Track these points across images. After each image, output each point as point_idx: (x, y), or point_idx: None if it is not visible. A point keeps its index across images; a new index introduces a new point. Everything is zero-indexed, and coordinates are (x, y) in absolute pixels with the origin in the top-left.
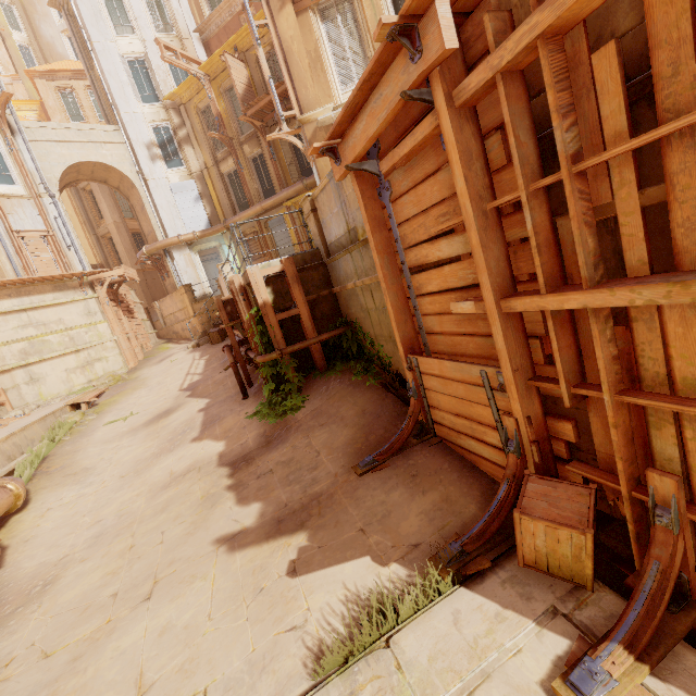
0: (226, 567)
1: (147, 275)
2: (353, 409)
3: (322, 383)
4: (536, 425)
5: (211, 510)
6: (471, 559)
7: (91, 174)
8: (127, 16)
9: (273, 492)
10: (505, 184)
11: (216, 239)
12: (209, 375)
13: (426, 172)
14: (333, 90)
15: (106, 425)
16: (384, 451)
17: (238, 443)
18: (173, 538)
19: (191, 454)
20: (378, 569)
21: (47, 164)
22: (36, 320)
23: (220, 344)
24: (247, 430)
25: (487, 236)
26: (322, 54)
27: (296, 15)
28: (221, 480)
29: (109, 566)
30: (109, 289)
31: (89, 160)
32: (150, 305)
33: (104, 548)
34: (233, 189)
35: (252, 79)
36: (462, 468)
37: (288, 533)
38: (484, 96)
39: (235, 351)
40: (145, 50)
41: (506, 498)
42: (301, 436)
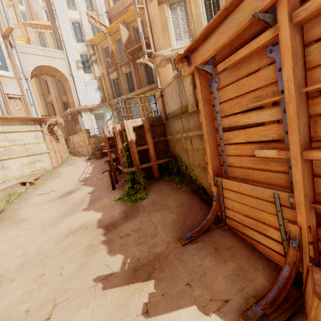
0: (101, 301)
1: (68, 123)
2: (175, 202)
3: (157, 186)
4: (312, 232)
5: (92, 256)
6: (270, 320)
7: (47, 72)
8: (74, 2)
9: (130, 248)
10: (317, 76)
11: (104, 109)
12: (94, 175)
13: (249, 71)
14: (171, 42)
15: (37, 195)
16: (197, 231)
17: (109, 214)
18: (68, 272)
19: (82, 218)
20: (203, 317)
21: (26, 64)
22: (9, 138)
23: (100, 159)
24: (114, 207)
25: (300, 109)
26: (168, 25)
27: (158, 5)
28: (99, 236)
29: (27, 287)
30: (48, 127)
31: (47, 65)
32: (67, 137)
33: (26, 274)
34: (114, 87)
35: (130, 37)
36: (247, 248)
37: (141, 280)
38: (314, 17)
39: (111, 164)
40: (80, 18)
41: (289, 277)
42: (146, 215)
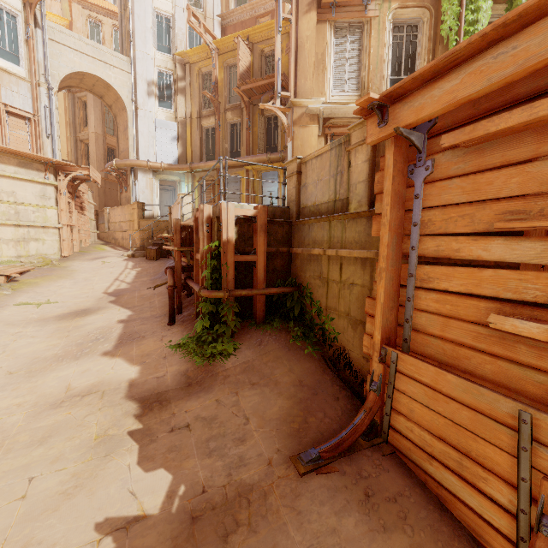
0: None
1: (107, 184)
2: (289, 376)
3: (257, 335)
4: None
5: (103, 462)
6: None
7: (92, 86)
8: None
9: (188, 460)
10: None
11: (178, 175)
12: (137, 287)
13: (508, 159)
14: (326, 90)
15: (16, 305)
16: (331, 448)
17: (155, 374)
18: (41, 495)
19: (98, 370)
20: None
21: (56, 62)
22: None
23: (154, 261)
24: (167, 361)
25: None
26: (327, 59)
27: (316, 22)
28: (125, 418)
29: None
30: (70, 182)
31: (95, 74)
32: (101, 208)
33: None
34: (206, 142)
35: (253, 65)
36: (430, 504)
37: None
38: None
39: (176, 275)
40: (174, 12)
41: None
42: (228, 390)
